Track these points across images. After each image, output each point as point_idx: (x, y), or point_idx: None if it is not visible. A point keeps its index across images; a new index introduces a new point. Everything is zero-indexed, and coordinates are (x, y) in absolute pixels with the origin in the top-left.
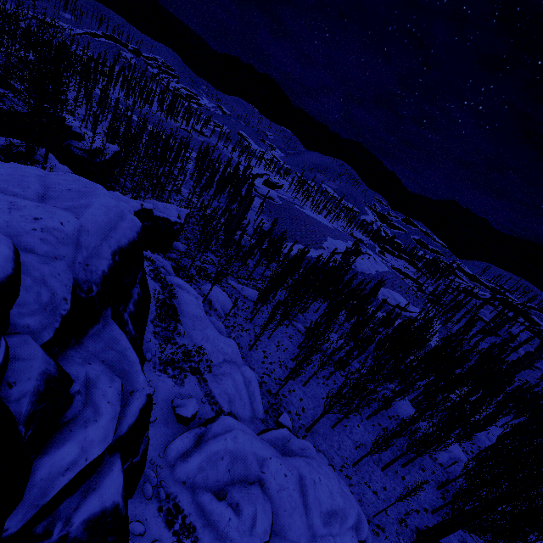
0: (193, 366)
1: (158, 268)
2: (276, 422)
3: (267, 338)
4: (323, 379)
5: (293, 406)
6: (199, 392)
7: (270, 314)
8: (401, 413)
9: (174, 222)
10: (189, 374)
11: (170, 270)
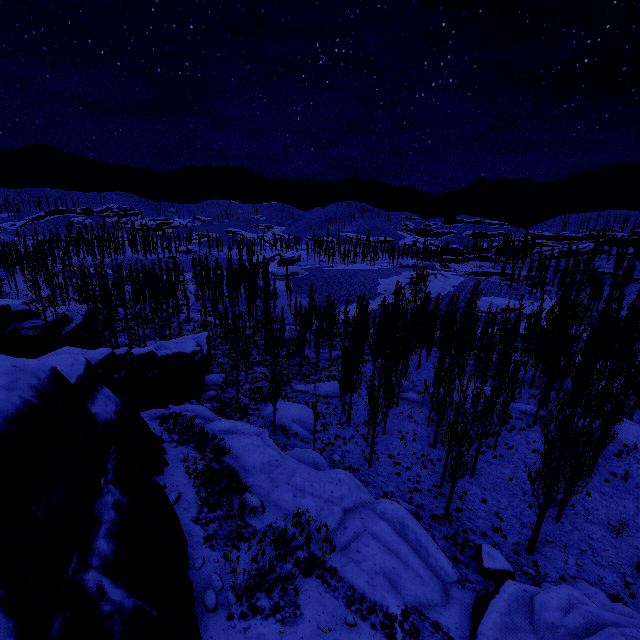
0: (301, 556)
1: (188, 422)
2: (481, 571)
3: (382, 434)
4: (490, 450)
5: (481, 520)
6: (334, 605)
7: (370, 401)
8: (627, 439)
9: (192, 353)
10: (301, 580)
11: (208, 415)
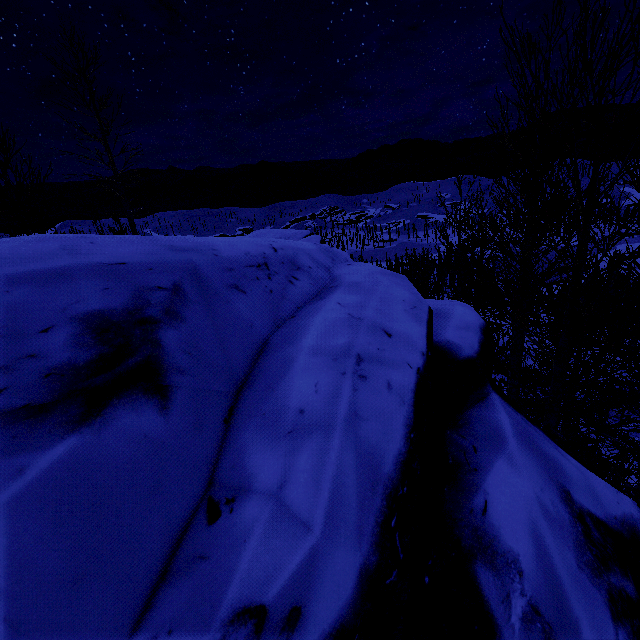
0: None
1: None
2: None
3: None
4: None
5: None
6: None
7: None
8: None
9: None
10: None
11: None
